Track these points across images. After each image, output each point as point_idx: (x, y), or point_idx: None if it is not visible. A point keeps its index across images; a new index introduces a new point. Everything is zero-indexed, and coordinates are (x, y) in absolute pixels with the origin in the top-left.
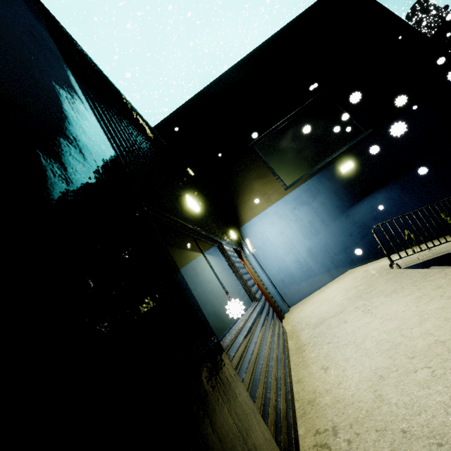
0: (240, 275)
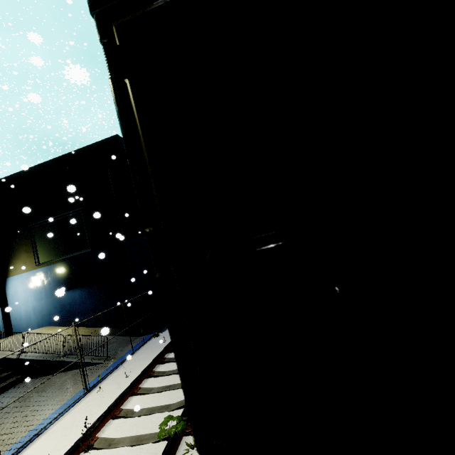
0: None
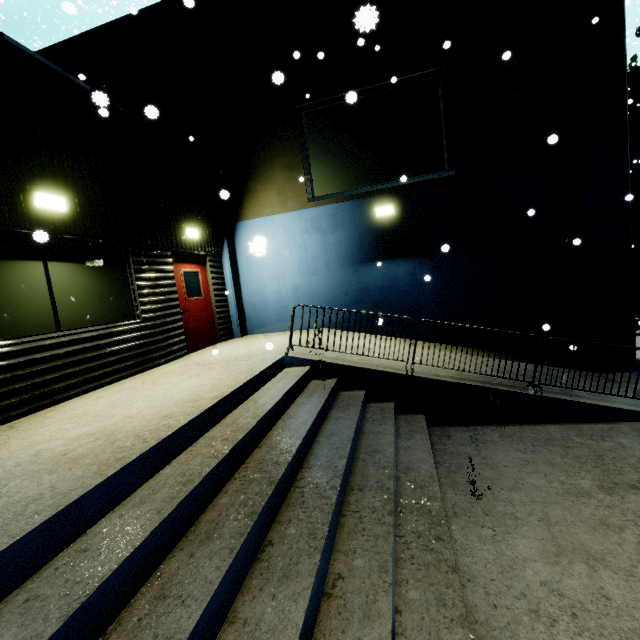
0: (135, 289)
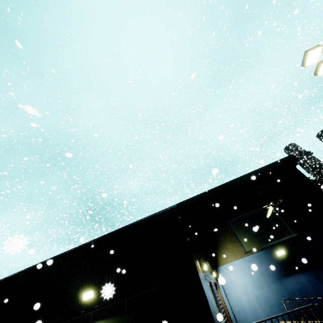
0: (217, 301)
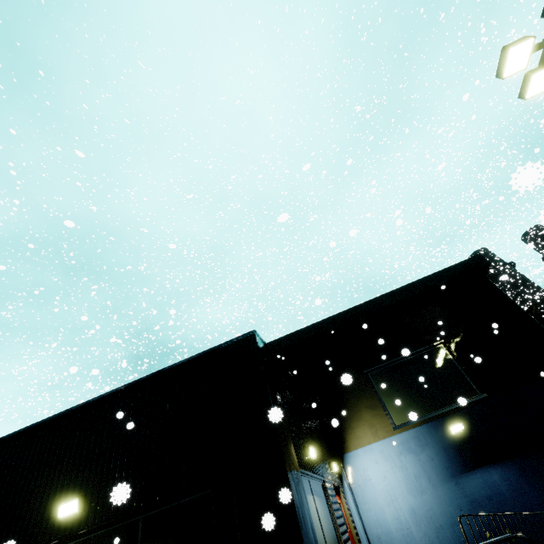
0: (335, 518)
